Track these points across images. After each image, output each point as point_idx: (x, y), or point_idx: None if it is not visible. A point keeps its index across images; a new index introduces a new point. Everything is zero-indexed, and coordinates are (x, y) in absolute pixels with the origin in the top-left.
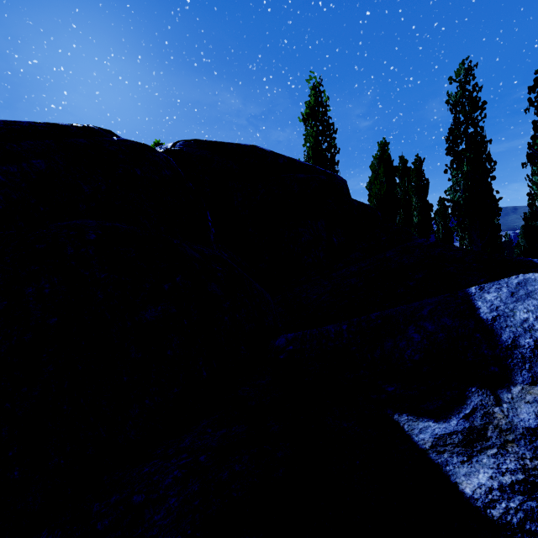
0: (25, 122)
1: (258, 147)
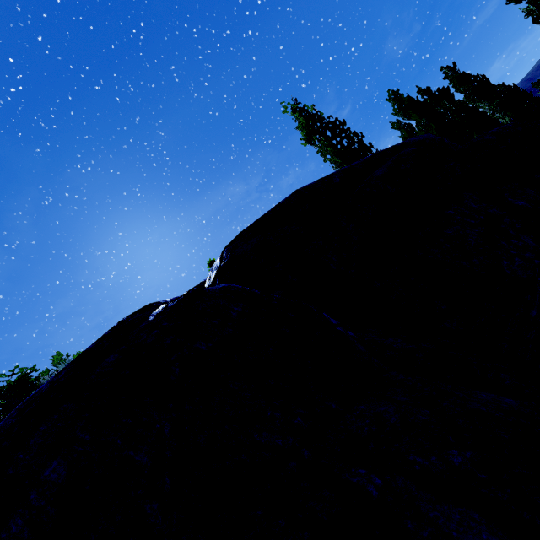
0: (45, 385)
1: (301, 189)
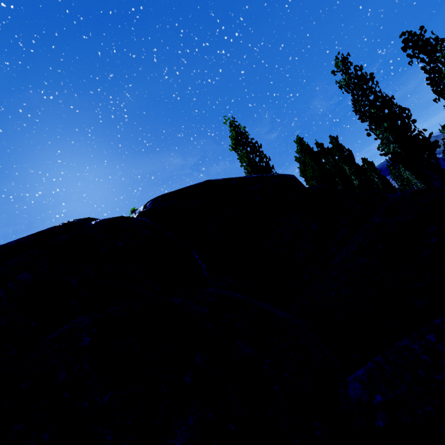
0: (12, 241)
1: (211, 180)
